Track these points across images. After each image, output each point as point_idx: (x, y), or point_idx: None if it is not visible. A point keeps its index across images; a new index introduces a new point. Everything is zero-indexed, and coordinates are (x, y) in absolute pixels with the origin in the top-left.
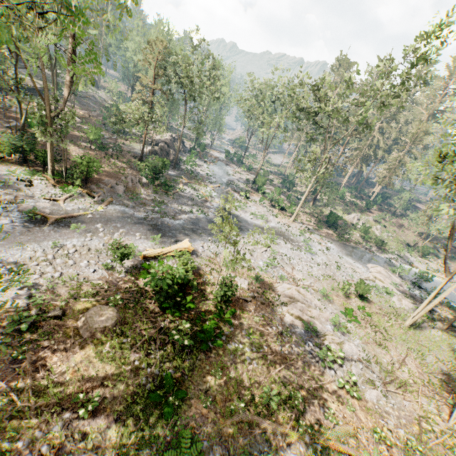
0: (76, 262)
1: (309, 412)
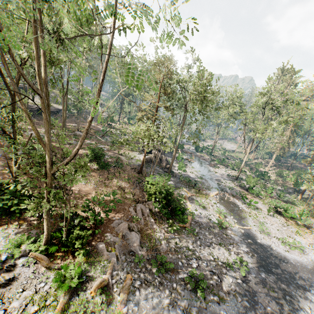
0: None
1: None
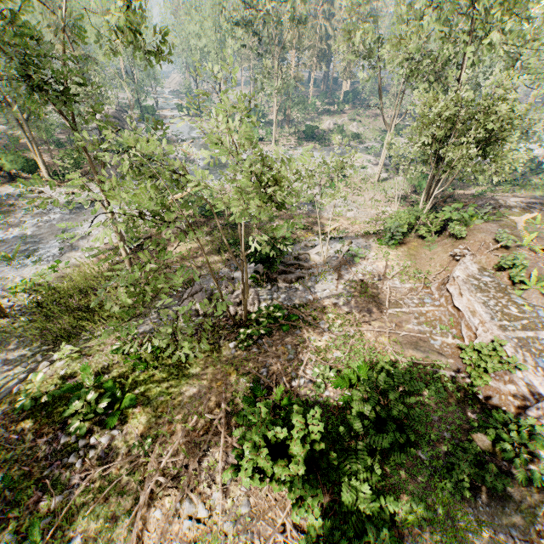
0: None
1: (315, 229)
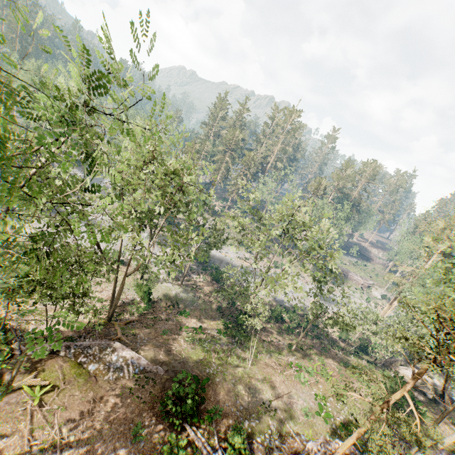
0: None
1: None
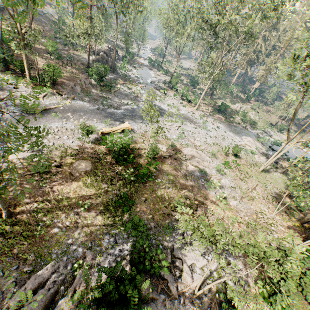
0: (60, 137)
1: (199, 210)
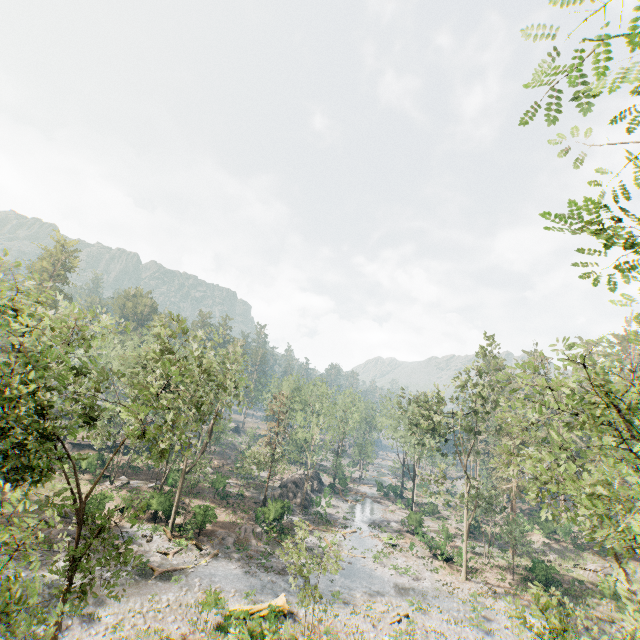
0: (165, 616)
1: None
